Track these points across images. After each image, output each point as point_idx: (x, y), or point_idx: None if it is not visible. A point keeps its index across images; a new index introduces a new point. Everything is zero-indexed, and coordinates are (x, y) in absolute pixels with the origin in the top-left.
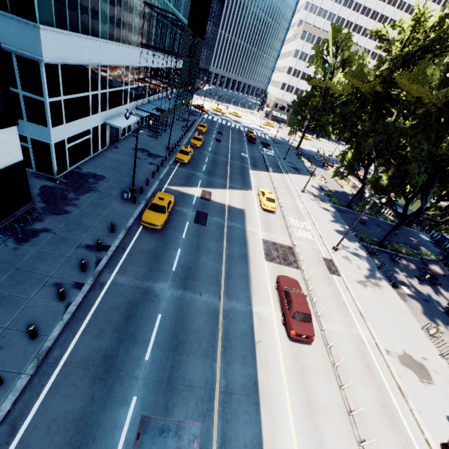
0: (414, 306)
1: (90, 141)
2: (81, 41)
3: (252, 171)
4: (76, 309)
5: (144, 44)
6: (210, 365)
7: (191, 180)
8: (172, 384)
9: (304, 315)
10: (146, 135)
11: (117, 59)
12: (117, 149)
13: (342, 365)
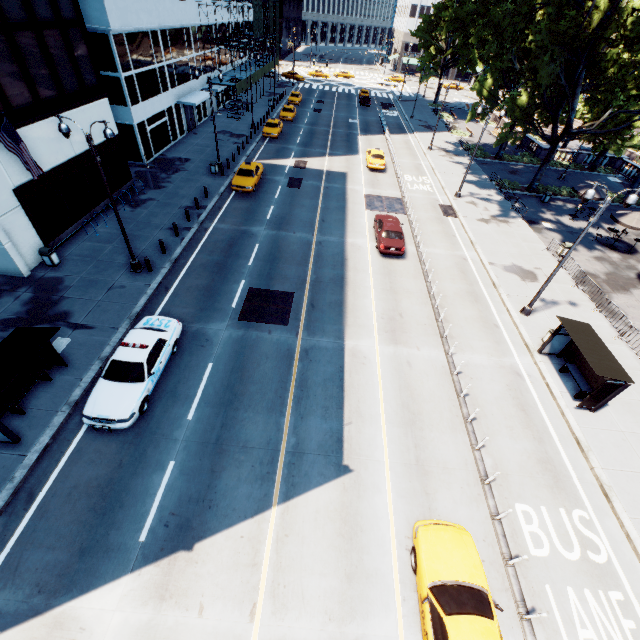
0: (550, 236)
1: (168, 125)
2: (136, 2)
3: (362, 137)
4: (190, 242)
5: None
6: (302, 269)
7: (283, 153)
8: (271, 276)
9: (394, 233)
10: (226, 118)
11: (174, 19)
12: (196, 135)
13: (433, 272)
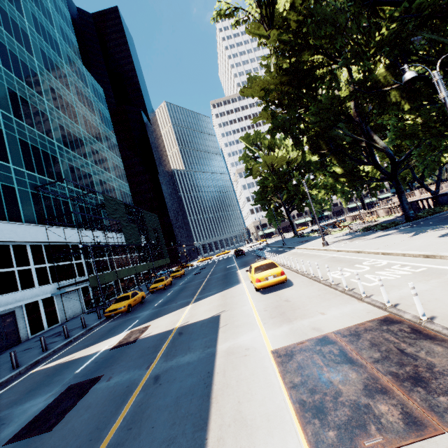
0: None
1: None
2: None
3: (242, 269)
4: None
5: (46, 220)
6: None
7: (117, 328)
8: None
9: None
10: (84, 315)
11: None
12: None
13: None
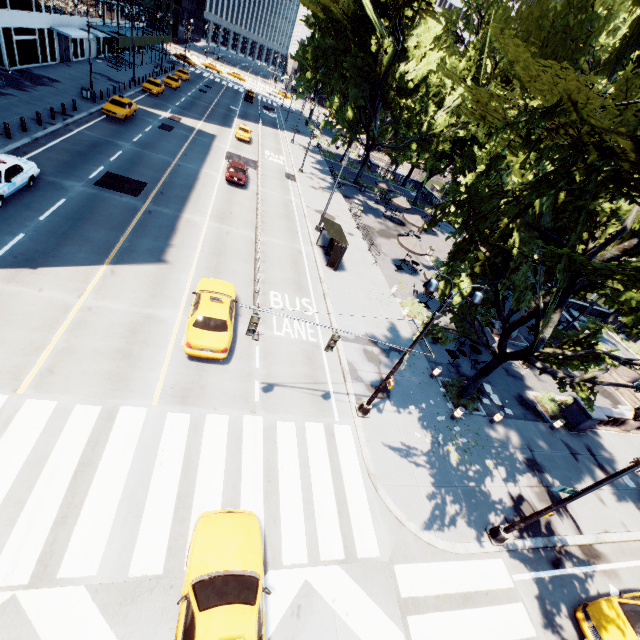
0: (356, 207)
1: (38, 45)
2: None
3: (239, 120)
4: (53, 133)
5: None
6: (159, 174)
7: (161, 107)
8: (130, 171)
9: (239, 169)
10: (105, 66)
11: None
12: (70, 67)
13: (265, 201)
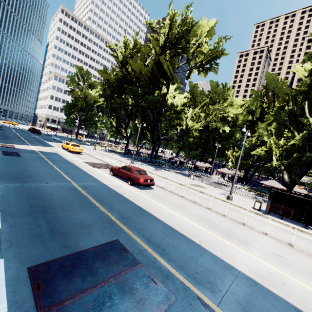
0: (179, 174)
1: None
2: None
3: (49, 142)
4: None
5: None
6: (94, 210)
7: None
8: (59, 231)
9: (142, 171)
10: None
11: None
12: None
13: (175, 192)
